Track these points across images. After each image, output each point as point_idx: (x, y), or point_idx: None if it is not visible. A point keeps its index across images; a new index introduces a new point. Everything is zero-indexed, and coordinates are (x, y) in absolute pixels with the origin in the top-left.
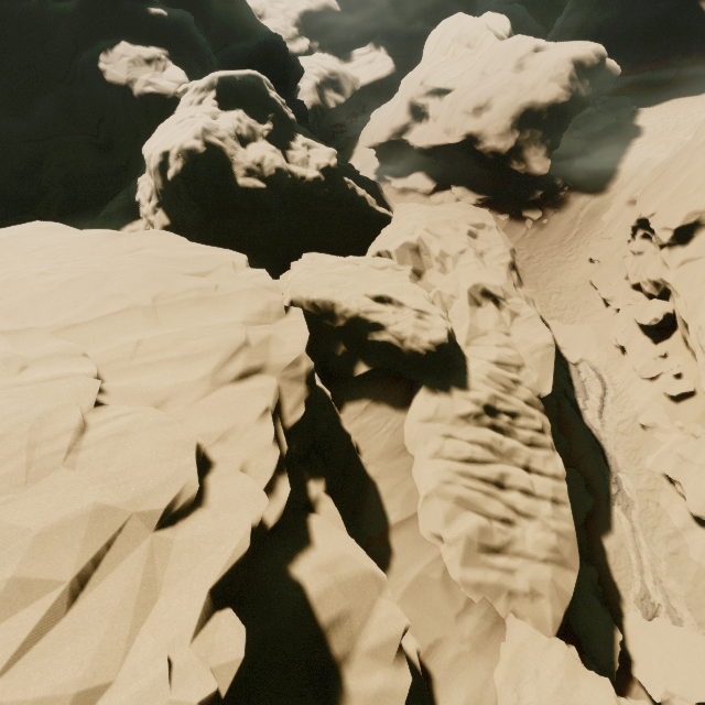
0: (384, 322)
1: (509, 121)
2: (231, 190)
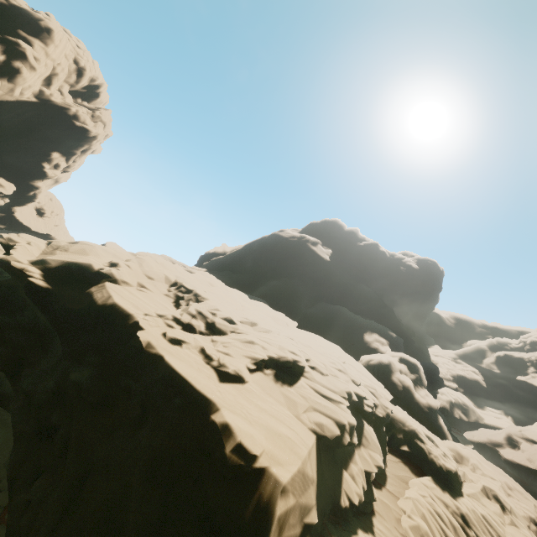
0: (425, 441)
1: None
2: (388, 377)
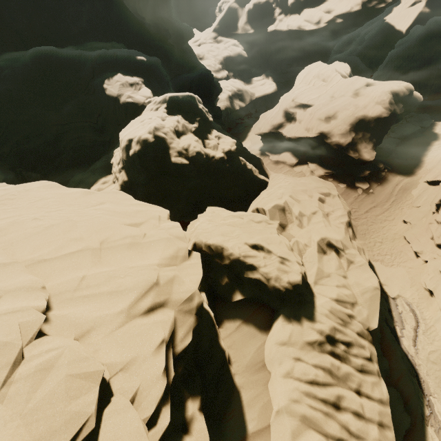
0: (257, 264)
1: (348, 126)
2: (167, 164)
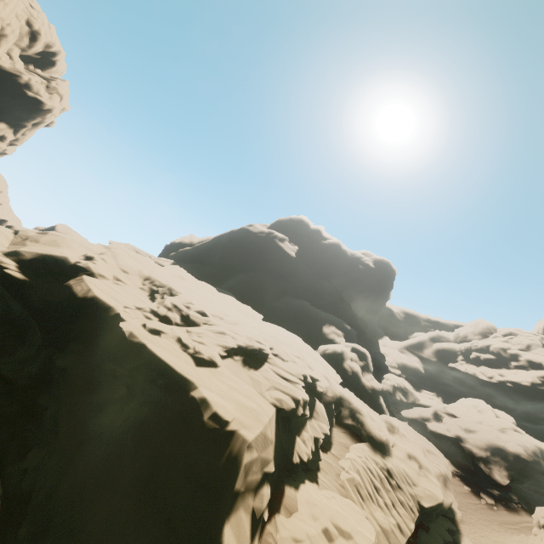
0: (365, 415)
1: (485, 445)
2: (340, 364)
